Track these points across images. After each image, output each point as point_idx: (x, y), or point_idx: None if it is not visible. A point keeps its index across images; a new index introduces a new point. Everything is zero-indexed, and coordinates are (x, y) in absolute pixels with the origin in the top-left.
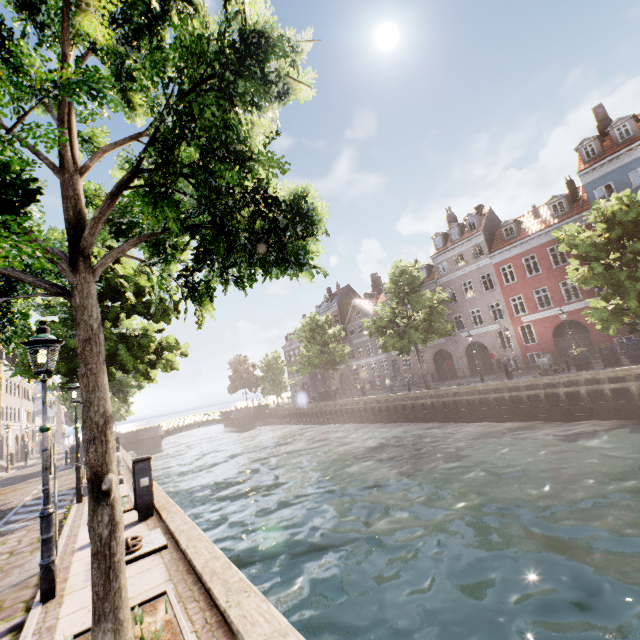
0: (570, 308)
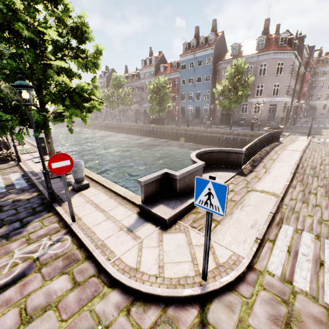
0: None
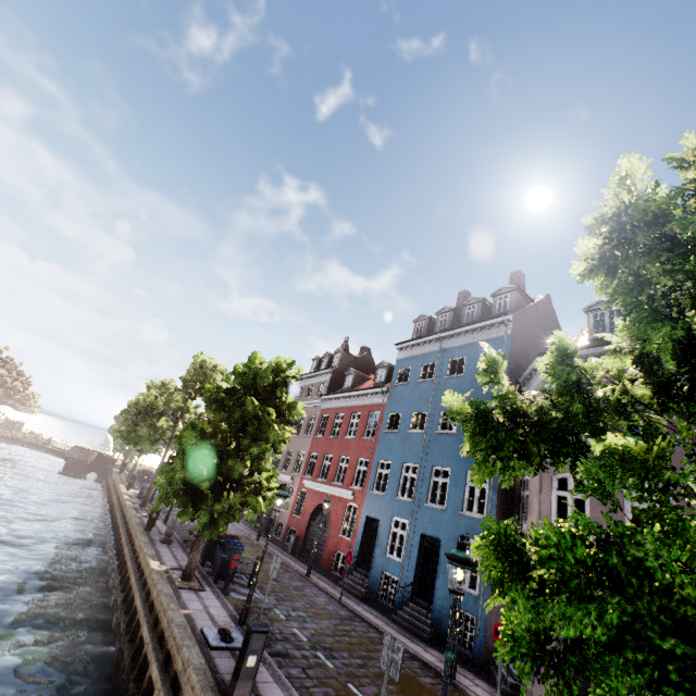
0: (332, 491)
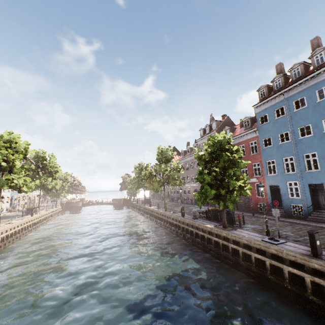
0: None
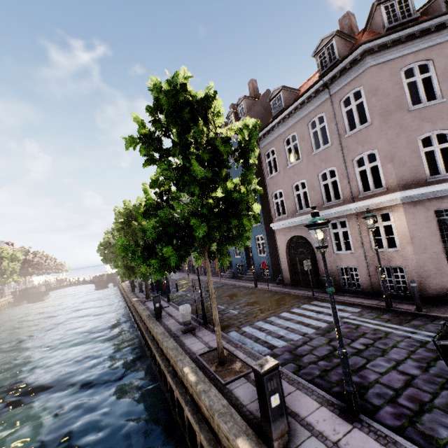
0: None
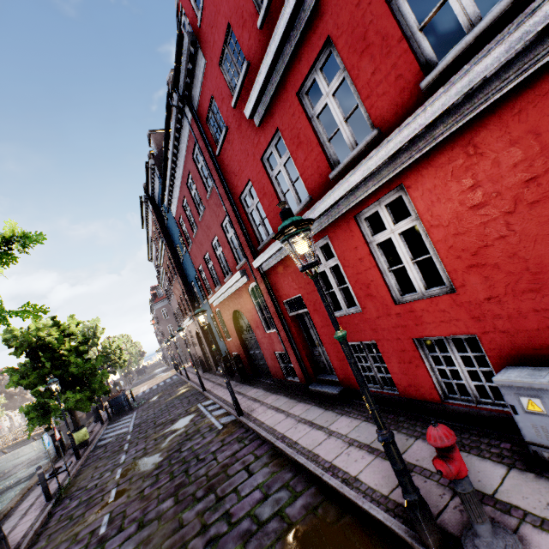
0: None
